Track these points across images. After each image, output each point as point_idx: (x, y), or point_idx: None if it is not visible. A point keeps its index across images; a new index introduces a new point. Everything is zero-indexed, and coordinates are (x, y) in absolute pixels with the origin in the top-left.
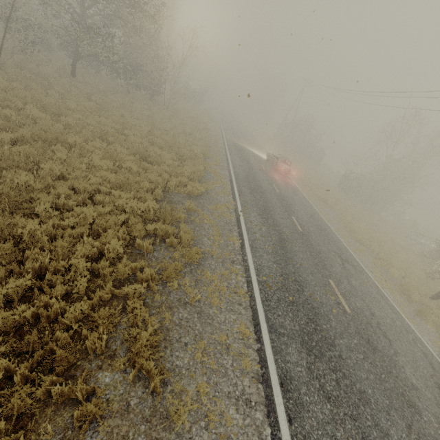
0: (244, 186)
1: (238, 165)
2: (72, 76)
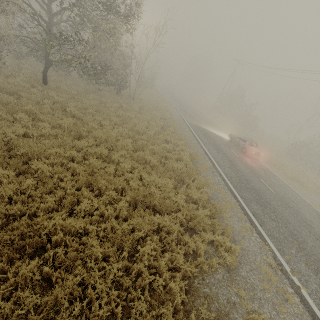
0: (250, 200)
1: (220, 160)
2: (44, 83)
